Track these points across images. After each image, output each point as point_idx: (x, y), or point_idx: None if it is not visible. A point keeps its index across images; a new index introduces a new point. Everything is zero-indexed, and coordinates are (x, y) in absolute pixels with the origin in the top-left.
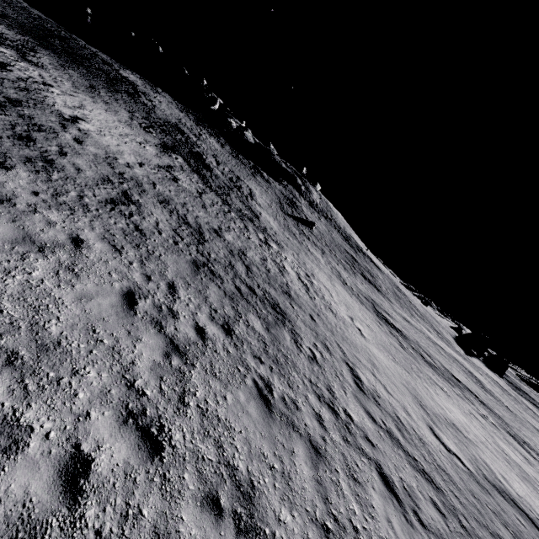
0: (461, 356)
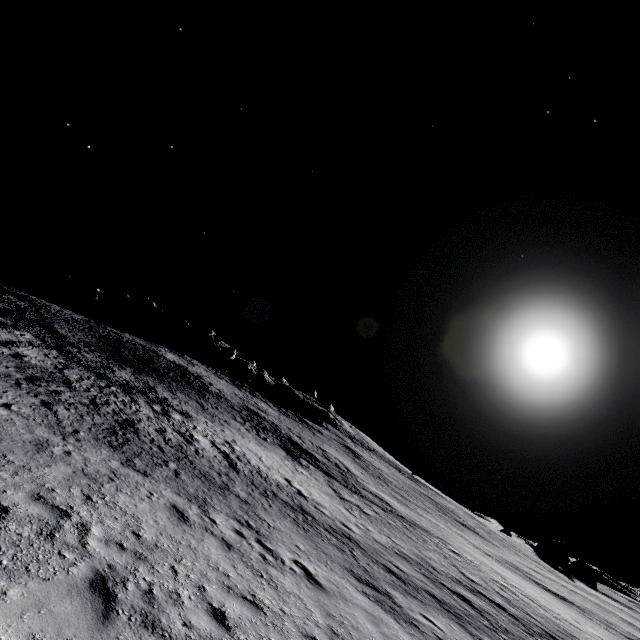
0: (583, 591)
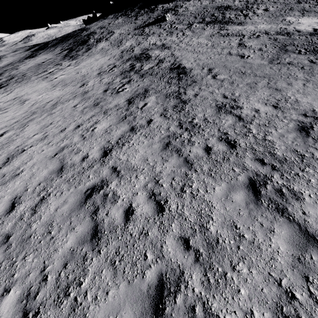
0: None
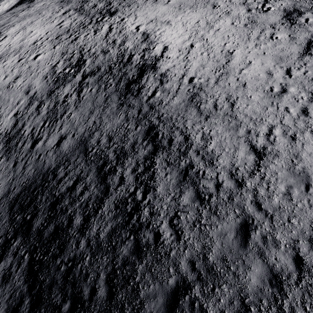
0: None
